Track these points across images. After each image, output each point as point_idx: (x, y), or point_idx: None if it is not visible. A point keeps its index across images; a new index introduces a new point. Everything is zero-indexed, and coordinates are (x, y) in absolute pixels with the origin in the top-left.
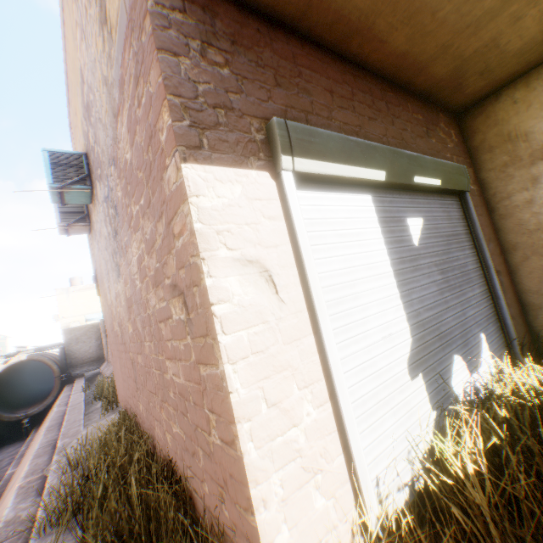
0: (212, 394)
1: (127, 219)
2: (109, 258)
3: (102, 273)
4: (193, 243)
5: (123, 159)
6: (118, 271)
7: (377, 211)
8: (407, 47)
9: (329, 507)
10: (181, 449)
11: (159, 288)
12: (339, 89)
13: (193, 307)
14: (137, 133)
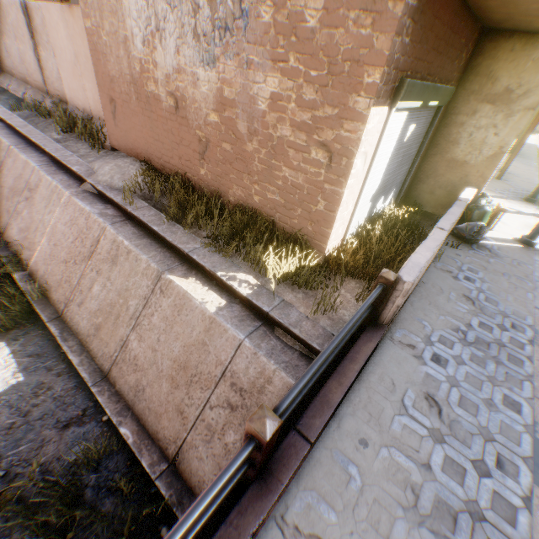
0: (329, 195)
1: (272, 53)
2: (173, 21)
3: (116, 4)
4: (357, 143)
5: (297, 9)
6: (207, 59)
7: (404, 122)
8: (493, 8)
9: (341, 233)
10: (275, 206)
11: (303, 134)
12: (441, 32)
13: (338, 163)
14: (338, 32)
